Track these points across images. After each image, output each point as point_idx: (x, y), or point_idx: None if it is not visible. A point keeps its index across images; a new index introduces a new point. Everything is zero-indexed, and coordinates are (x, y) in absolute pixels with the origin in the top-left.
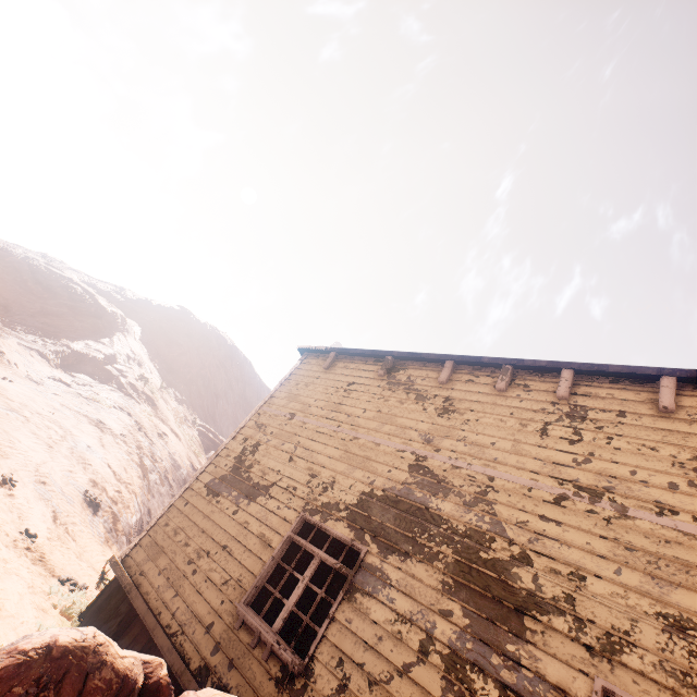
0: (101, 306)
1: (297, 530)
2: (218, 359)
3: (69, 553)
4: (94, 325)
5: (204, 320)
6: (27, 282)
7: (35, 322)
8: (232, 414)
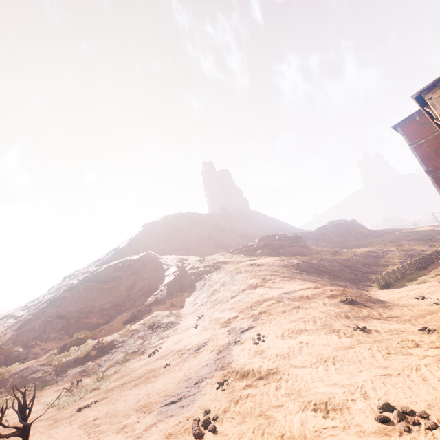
0: (137, 259)
1: None
2: (188, 225)
3: (422, 320)
4: (150, 268)
5: (157, 219)
6: (103, 287)
7: (136, 295)
8: (221, 237)
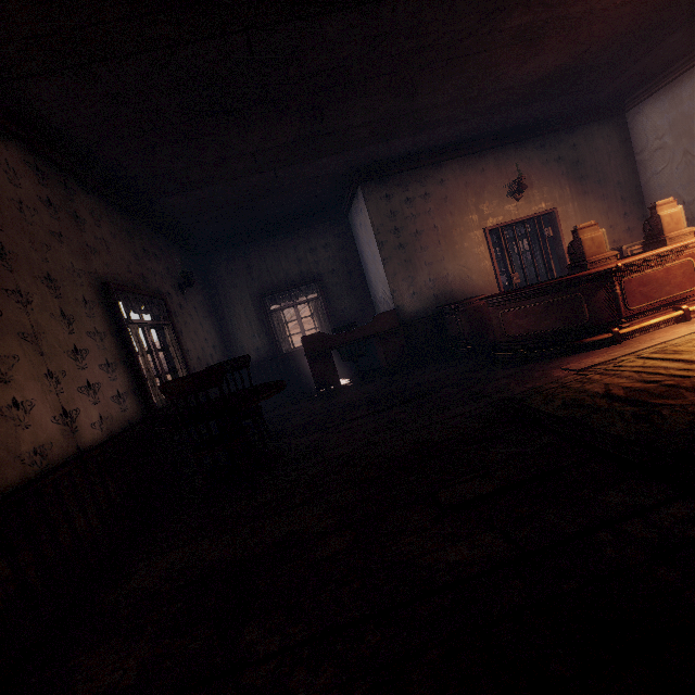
0: None
1: (159, 319)
2: None
3: None
4: None
5: None
6: None
7: None
8: None
